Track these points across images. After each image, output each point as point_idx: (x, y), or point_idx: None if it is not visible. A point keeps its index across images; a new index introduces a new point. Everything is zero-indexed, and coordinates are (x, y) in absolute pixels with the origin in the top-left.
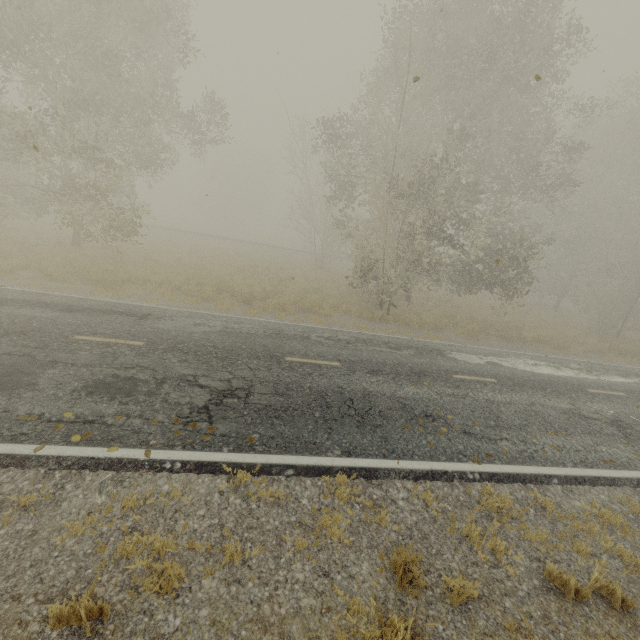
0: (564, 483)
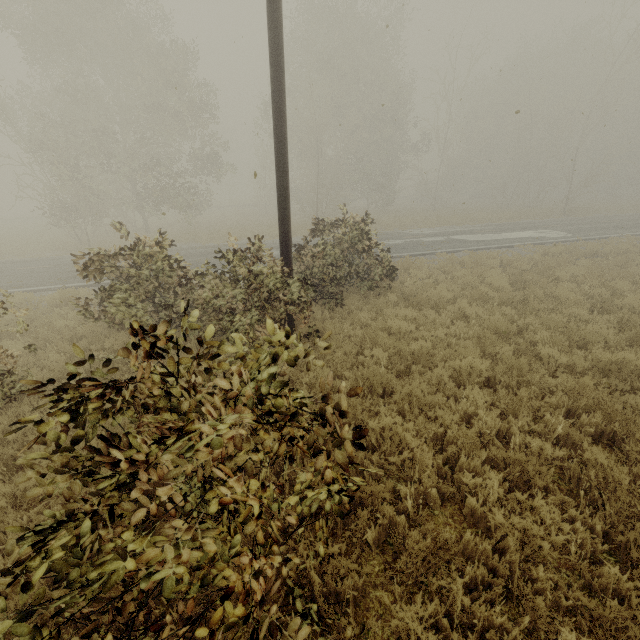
0: None
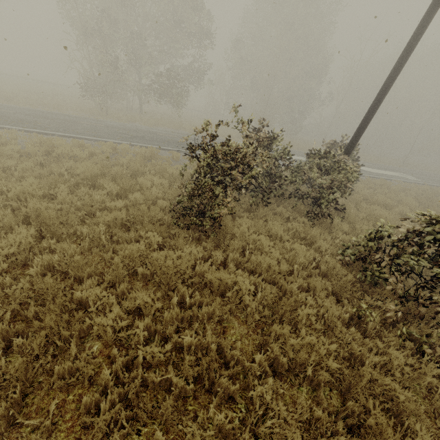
0: (60, 136)
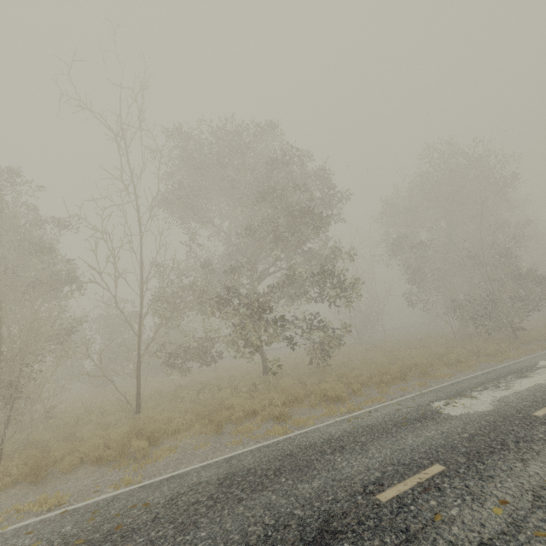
0: None
